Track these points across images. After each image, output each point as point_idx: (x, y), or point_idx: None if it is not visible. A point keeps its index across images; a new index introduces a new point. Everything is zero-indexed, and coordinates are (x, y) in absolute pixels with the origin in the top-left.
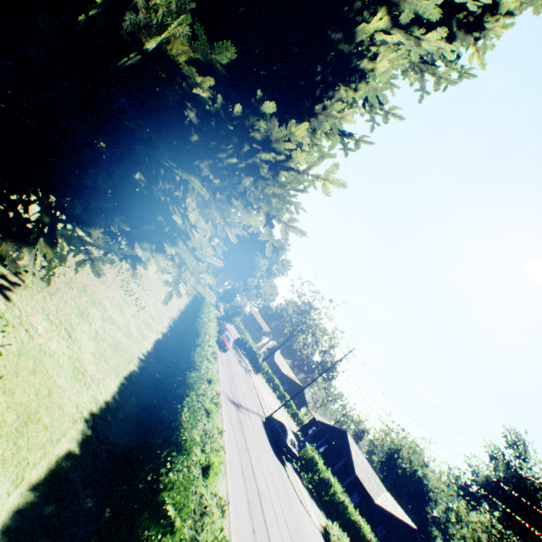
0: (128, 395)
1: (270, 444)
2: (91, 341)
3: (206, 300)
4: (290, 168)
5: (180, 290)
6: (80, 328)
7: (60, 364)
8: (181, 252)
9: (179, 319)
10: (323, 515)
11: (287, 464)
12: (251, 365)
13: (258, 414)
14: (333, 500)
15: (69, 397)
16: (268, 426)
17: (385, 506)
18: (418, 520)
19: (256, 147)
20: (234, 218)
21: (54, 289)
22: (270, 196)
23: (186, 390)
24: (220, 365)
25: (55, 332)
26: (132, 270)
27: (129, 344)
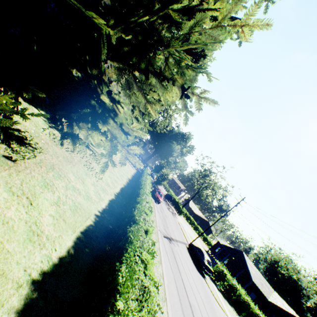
0: (82, 247)
1: (193, 263)
2: (51, 206)
3: (144, 172)
4: (206, 9)
5: (128, 167)
6: (43, 196)
7: (14, 230)
8: (112, 129)
9: (127, 185)
10: (233, 310)
11: (206, 276)
12: (175, 210)
13: (183, 243)
14: (239, 299)
15: (16, 261)
16: (191, 250)
17: (275, 302)
18: (296, 308)
19: (166, 1)
20: (153, 95)
21: (22, 167)
22: (183, 68)
23: (126, 244)
24: (156, 212)
25: (15, 201)
26: (73, 146)
27: (88, 205)
